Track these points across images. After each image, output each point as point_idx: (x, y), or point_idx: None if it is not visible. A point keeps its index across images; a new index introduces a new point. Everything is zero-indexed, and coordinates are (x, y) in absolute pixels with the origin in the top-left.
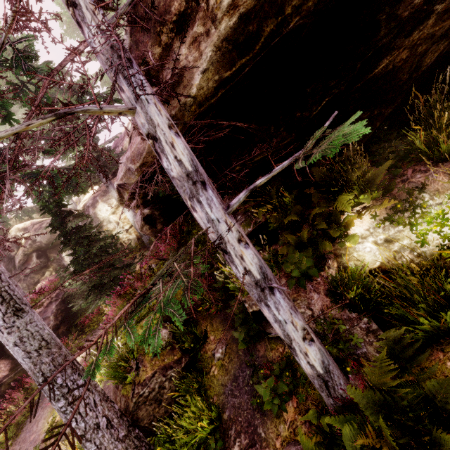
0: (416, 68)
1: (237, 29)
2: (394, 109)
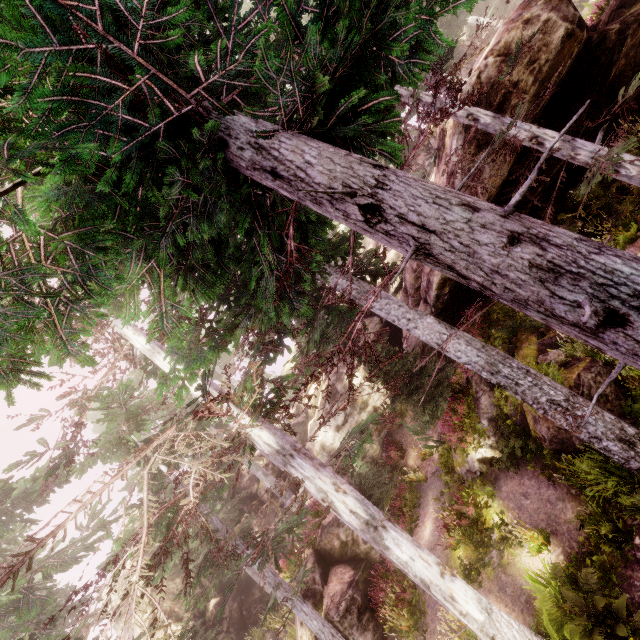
0: (634, 66)
1: (538, 89)
2: (634, 99)
